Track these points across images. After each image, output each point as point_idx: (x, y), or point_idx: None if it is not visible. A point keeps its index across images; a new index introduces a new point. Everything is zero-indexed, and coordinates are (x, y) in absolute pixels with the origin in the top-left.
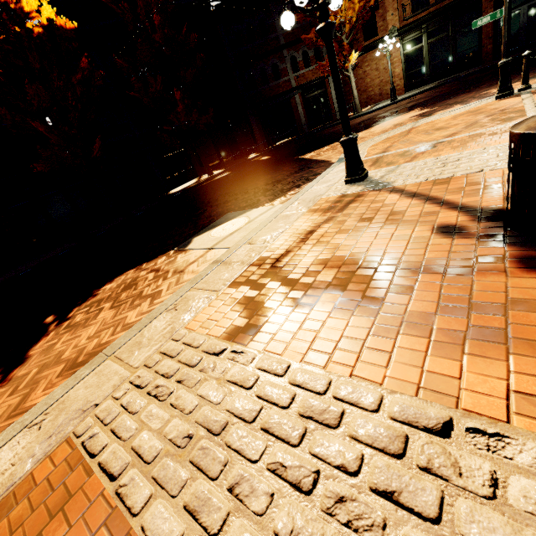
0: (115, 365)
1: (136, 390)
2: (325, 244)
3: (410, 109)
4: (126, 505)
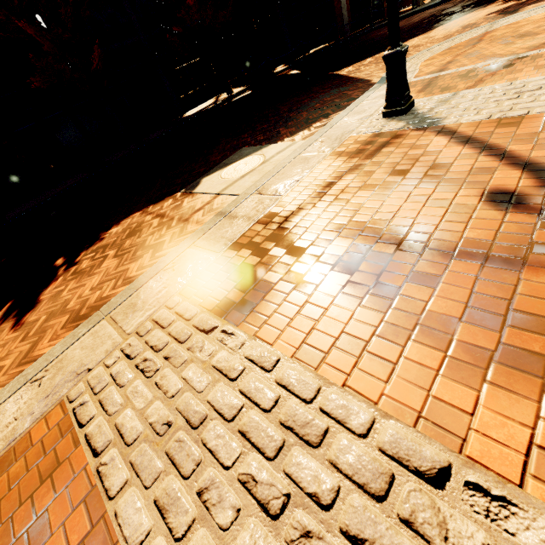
0: (109, 327)
1: (125, 360)
2: (344, 202)
3: (490, 1)
4: (104, 486)
